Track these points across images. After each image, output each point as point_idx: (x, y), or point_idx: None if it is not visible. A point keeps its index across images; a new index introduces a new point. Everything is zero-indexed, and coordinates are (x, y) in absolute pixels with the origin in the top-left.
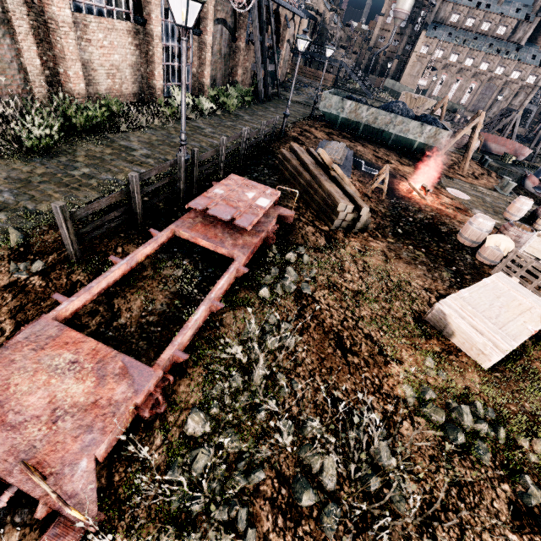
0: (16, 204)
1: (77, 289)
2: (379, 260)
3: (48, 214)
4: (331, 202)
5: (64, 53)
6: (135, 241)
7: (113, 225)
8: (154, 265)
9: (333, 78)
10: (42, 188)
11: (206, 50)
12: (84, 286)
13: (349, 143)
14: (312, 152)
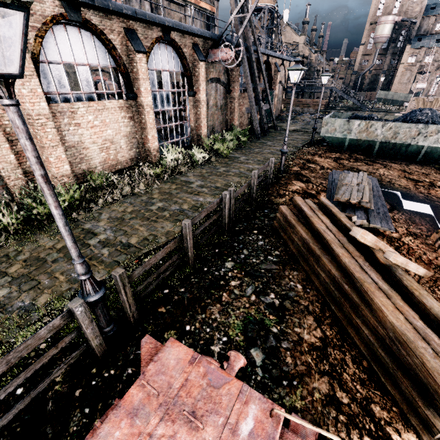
0: None
1: None
2: None
3: None
4: (415, 369)
5: (43, 142)
6: None
7: None
8: None
9: (325, 102)
10: None
11: (201, 106)
12: None
13: (366, 166)
14: (328, 208)
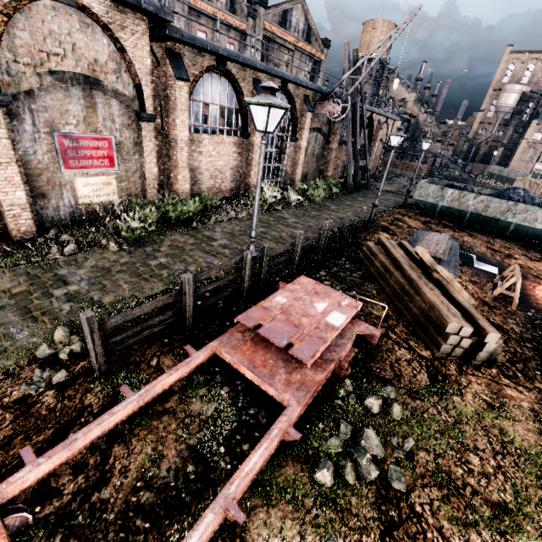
0: (85, 294)
1: (82, 419)
2: (529, 431)
3: (107, 307)
4: (436, 318)
5: (177, 163)
6: (176, 350)
7: (156, 329)
8: (184, 391)
9: (428, 168)
10: (117, 277)
11: (300, 152)
12: (91, 414)
13: (452, 232)
14: (406, 246)
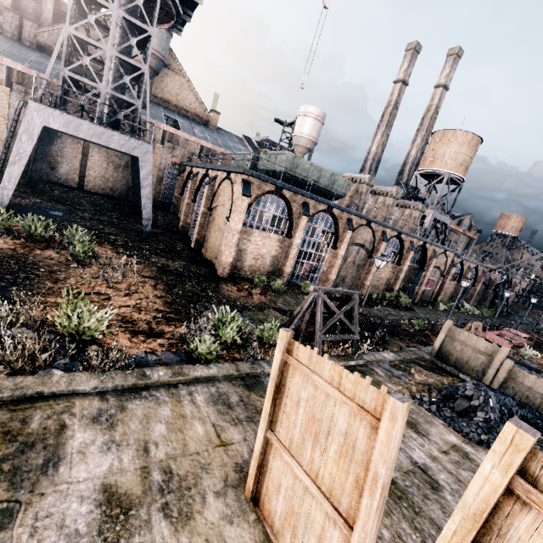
0: None
1: None
2: None
3: None
4: None
5: (442, 289)
6: None
7: None
8: None
9: None
10: None
11: (475, 291)
12: None
13: None
14: (538, 336)
